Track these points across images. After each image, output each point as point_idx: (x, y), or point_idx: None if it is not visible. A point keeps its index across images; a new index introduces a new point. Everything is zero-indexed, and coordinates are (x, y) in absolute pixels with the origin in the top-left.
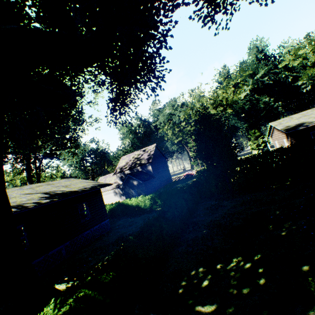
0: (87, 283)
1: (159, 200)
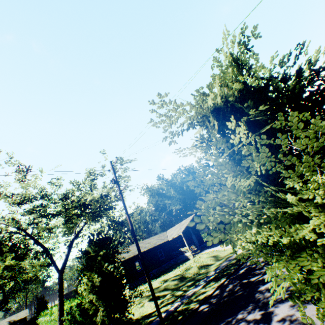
0: None
1: None
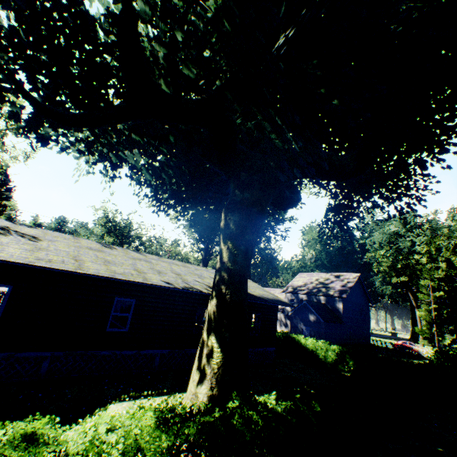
0: (298, 398)
1: (351, 361)
